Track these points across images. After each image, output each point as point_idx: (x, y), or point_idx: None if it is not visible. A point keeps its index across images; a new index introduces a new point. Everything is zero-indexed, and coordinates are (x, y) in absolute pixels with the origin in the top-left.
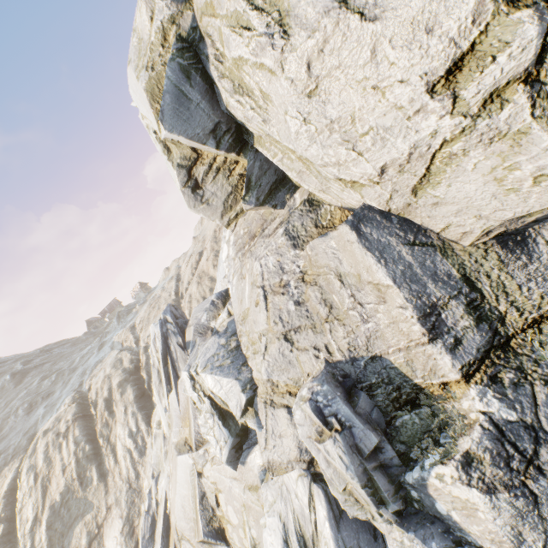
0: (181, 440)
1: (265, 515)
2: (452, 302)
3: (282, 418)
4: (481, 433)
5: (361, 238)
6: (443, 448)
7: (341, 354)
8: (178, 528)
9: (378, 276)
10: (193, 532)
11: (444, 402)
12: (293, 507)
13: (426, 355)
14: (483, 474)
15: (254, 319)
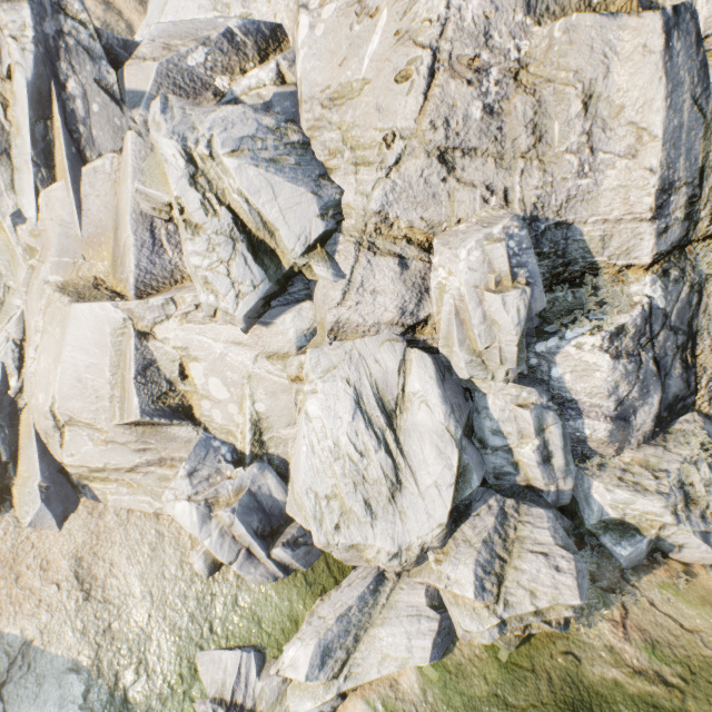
0: (82, 281)
1: (317, 381)
2: (683, 189)
3: (387, 270)
4: (639, 313)
5: (667, 52)
6: (598, 322)
7: (521, 208)
8: (60, 411)
9: (652, 119)
10: (106, 414)
11: (611, 285)
12: (370, 372)
13: (634, 234)
14: (620, 345)
15: (382, 105)
